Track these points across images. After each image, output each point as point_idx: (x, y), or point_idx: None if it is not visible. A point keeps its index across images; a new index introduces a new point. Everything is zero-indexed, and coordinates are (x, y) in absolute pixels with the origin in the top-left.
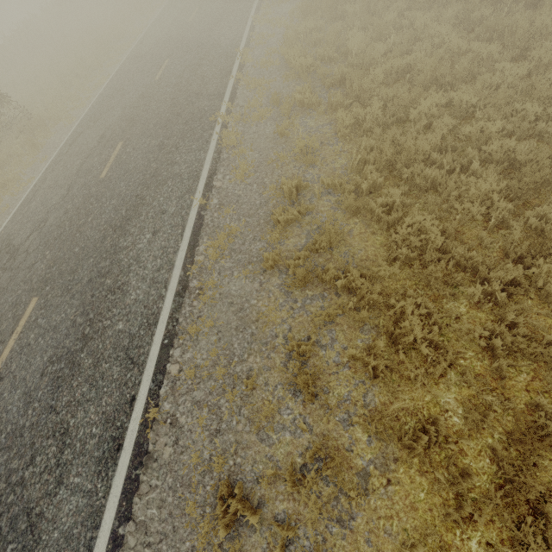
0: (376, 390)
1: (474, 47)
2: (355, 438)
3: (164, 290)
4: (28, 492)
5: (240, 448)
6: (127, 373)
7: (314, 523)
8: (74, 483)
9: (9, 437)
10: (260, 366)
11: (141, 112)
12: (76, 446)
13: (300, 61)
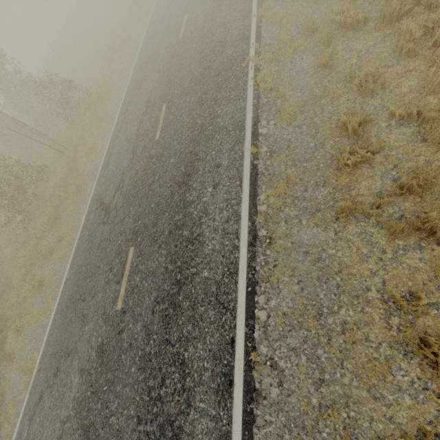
0: None
1: None
2: None
3: (236, 240)
4: (167, 407)
5: (350, 401)
6: (221, 317)
7: None
8: (200, 407)
9: (142, 360)
10: (355, 320)
11: (175, 72)
12: (194, 376)
13: None
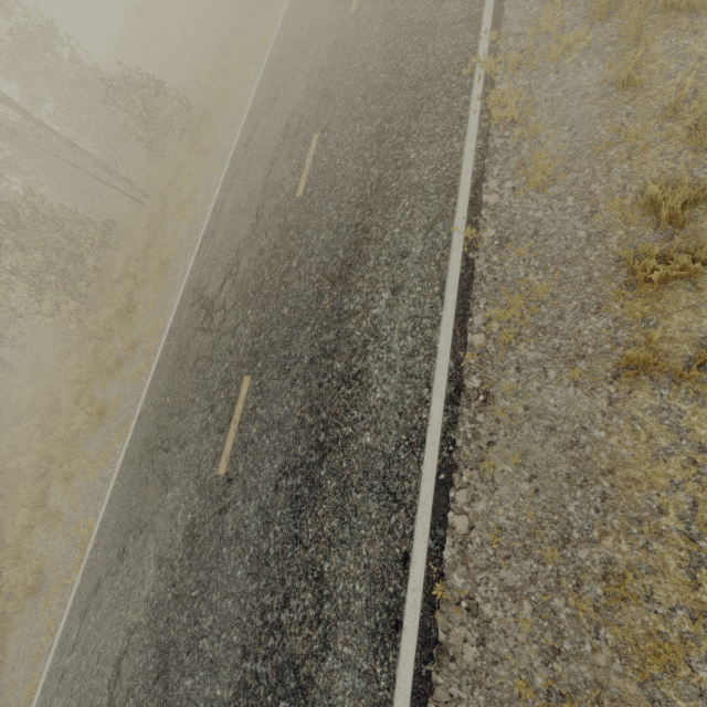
0: None
1: None
2: None
3: (426, 390)
4: (290, 642)
5: (605, 696)
6: (390, 516)
7: None
8: (344, 653)
9: (254, 562)
10: (629, 562)
11: (338, 77)
12: (337, 602)
13: None
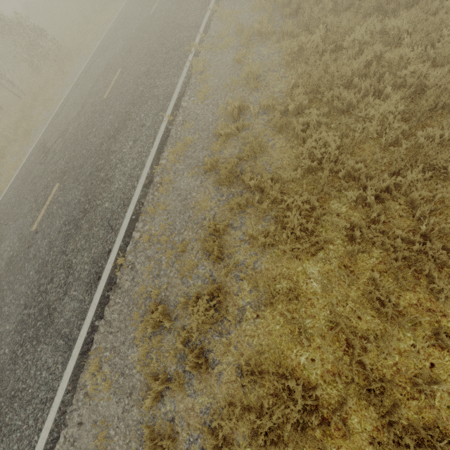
0: (264, 260)
1: None
2: (242, 288)
3: (136, 182)
4: (49, 296)
5: (169, 286)
6: (107, 235)
7: (205, 333)
8: (73, 295)
9: (40, 266)
10: (190, 238)
11: (137, 43)
12: (75, 275)
13: None
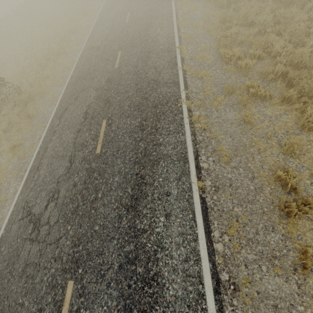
0: None
1: None
2: None
3: (200, 286)
4: None
5: None
6: None
7: None
8: None
9: None
10: None
11: (113, 94)
12: None
13: (246, 61)
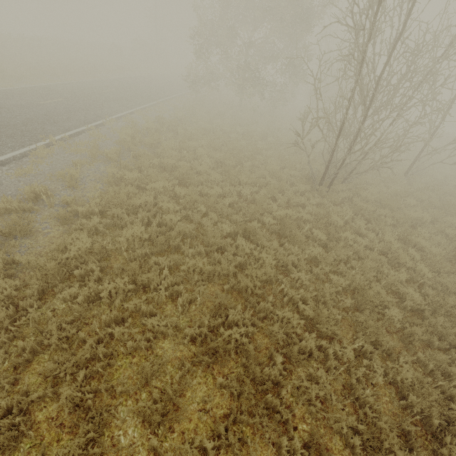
0: None
1: (212, 173)
2: None
3: None
4: None
5: None
6: None
7: None
8: None
9: None
10: None
11: (3, 111)
12: None
13: (124, 136)
